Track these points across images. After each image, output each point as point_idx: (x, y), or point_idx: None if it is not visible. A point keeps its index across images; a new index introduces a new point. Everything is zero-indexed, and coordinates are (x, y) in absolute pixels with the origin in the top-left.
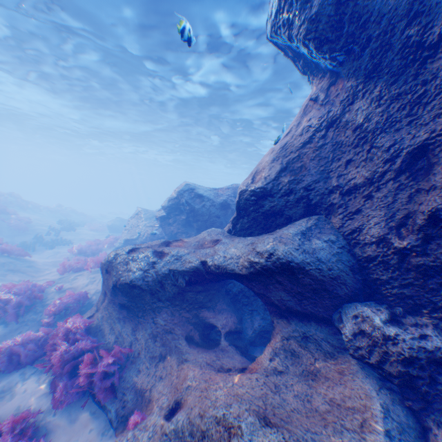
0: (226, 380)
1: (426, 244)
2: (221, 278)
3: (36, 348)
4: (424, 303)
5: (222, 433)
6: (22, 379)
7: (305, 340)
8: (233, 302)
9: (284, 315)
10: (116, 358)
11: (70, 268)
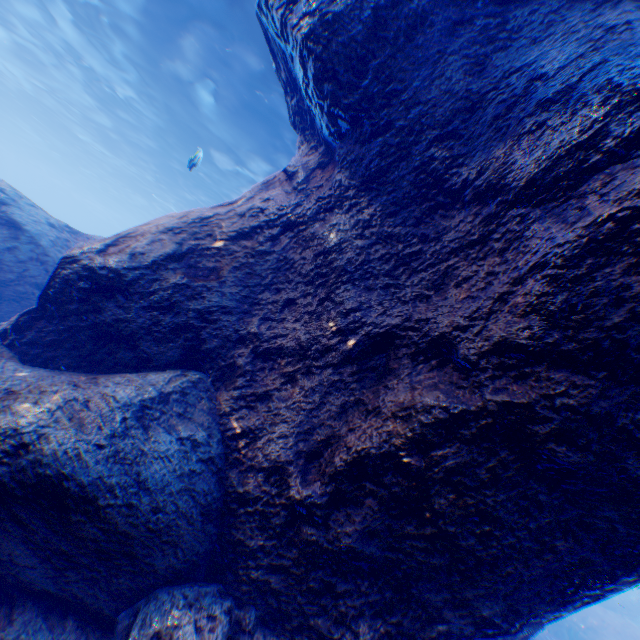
0: None
1: (335, 508)
2: None
3: None
4: (294, 612)
5: None
6: None
7: None
8: None
9: (13, 597)
10: None
11: None
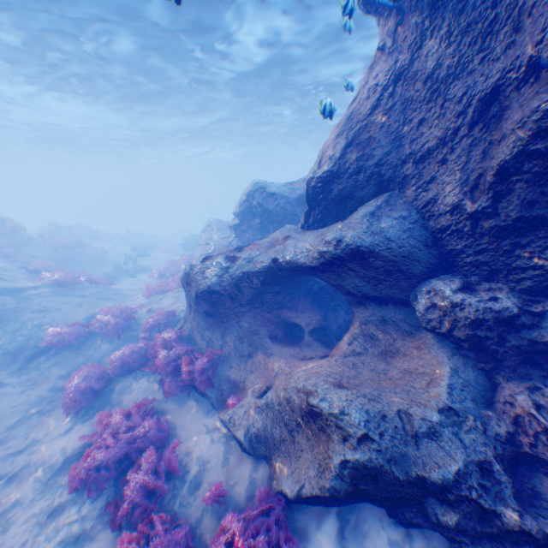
0: (306, 363)
1: (496, 203)
2: (296, 276)
3: (141, 357)
4: (499, 268)
5: (300, 396)
6: (136, 380)
7: (383, 323)
8: (315, 302)
9: (362, 303)
10: (209, 358)
11: (154, 291)
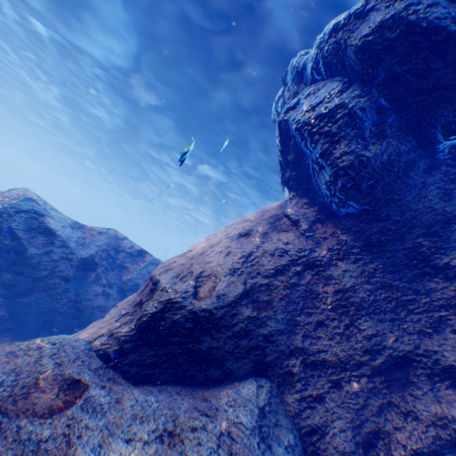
0: None
1: None
2: None
3: None
4: None
5: None
6: None
7: None
8: None
9: None
10: None
11: None
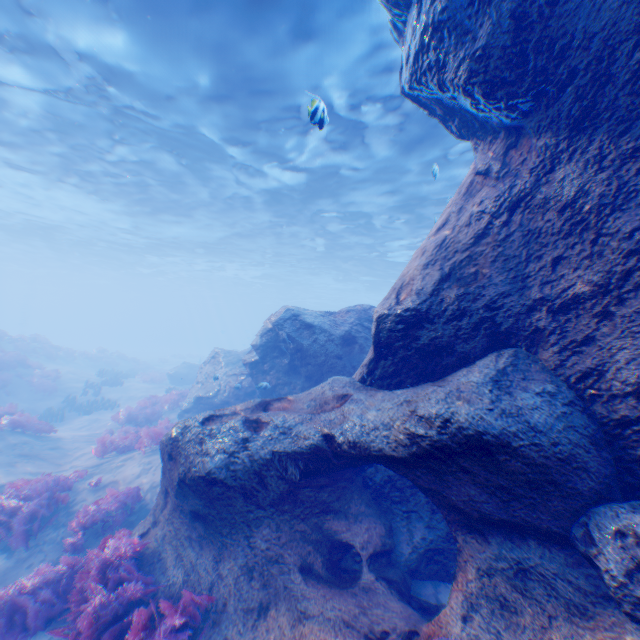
0: None
1: None
2: (357, 462)
3: (54, 596)
4: None
5: None
6: None
7: (524, 577)
8: (376, 500)
9: (477, 529)
10: (186, 616)
11: (114, 448)
